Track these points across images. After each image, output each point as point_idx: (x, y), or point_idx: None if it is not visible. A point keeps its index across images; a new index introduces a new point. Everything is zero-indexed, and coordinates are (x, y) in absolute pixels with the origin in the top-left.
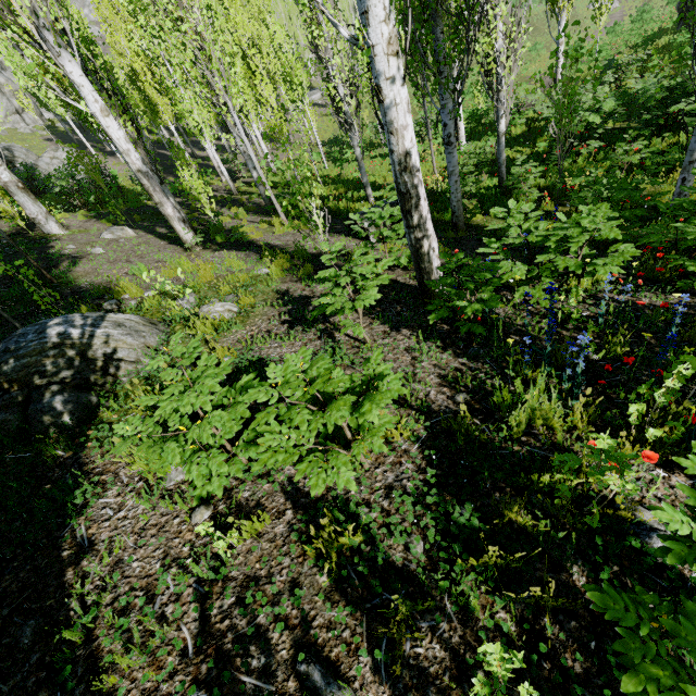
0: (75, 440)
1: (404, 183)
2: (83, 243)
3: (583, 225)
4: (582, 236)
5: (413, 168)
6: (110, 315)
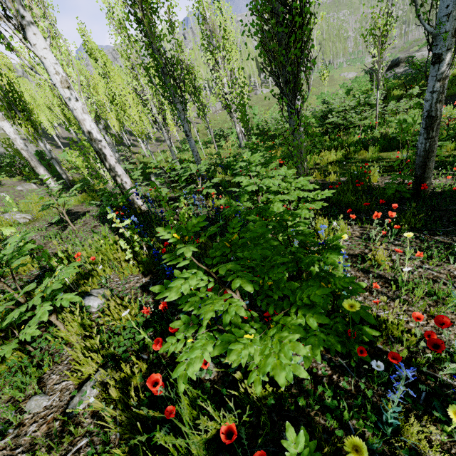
0: None
1: (94, 147)
2: None
3: (191, 168)
4: (187, 173)
5: (96, 139)
6: None
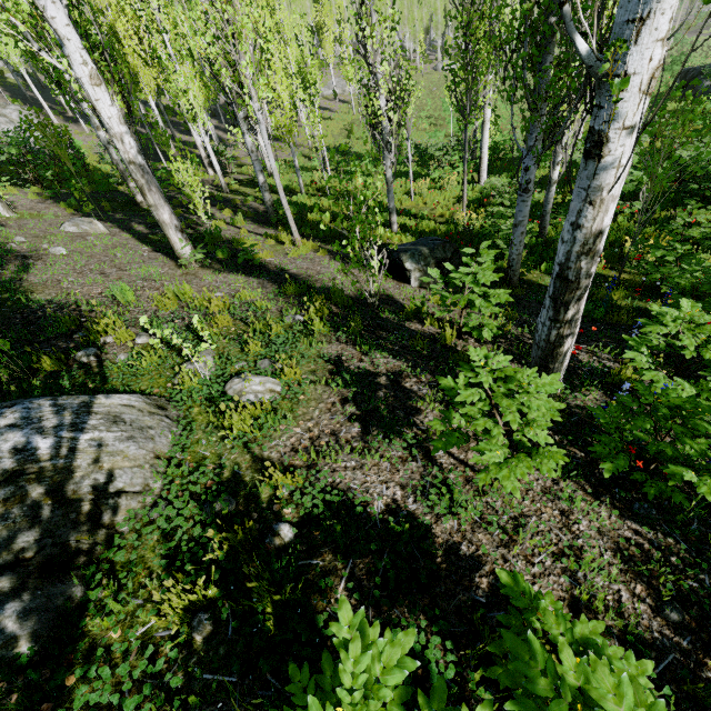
0: (41, 707)
1: (576, 268)
2: (36, 234)
3: None
4: None
5: (598, 251)
6: (99, 401)
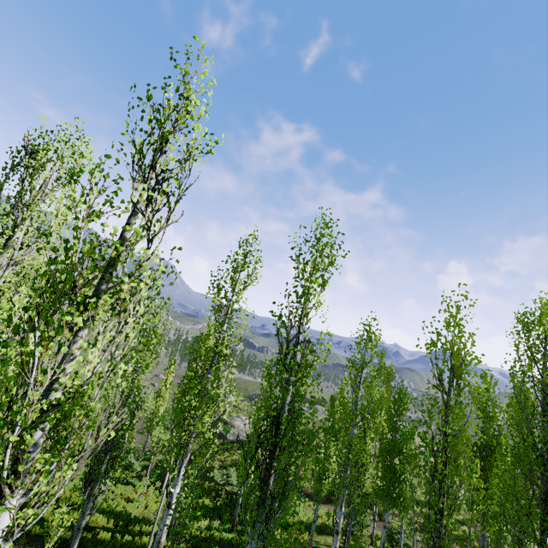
0: None
1: None
2: None
3: None
4: None
5: None
6: None
